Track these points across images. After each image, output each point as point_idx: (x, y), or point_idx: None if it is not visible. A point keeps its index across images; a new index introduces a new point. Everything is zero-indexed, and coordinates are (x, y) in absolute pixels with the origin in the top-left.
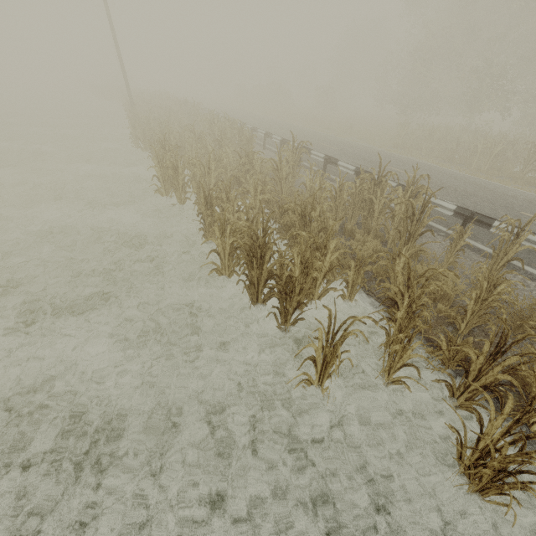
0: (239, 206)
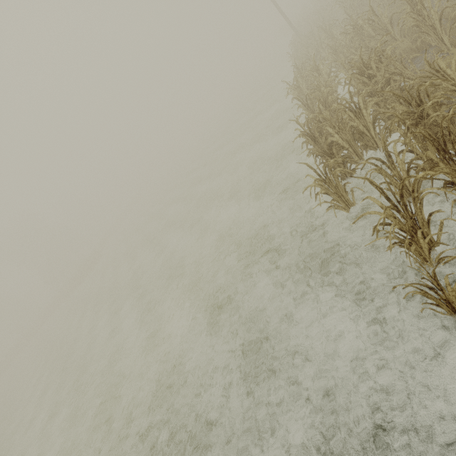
0: (326, 96)
